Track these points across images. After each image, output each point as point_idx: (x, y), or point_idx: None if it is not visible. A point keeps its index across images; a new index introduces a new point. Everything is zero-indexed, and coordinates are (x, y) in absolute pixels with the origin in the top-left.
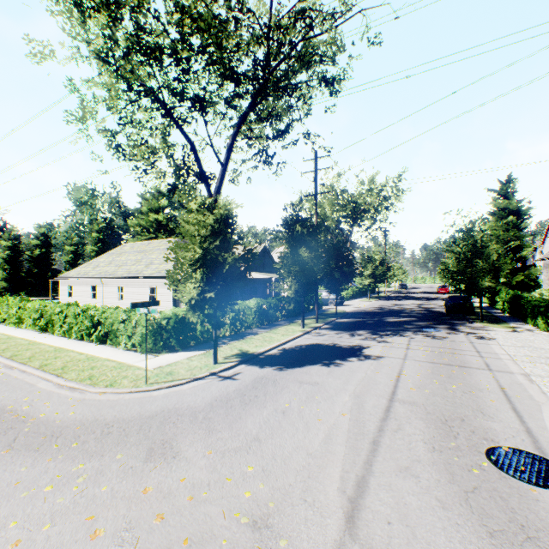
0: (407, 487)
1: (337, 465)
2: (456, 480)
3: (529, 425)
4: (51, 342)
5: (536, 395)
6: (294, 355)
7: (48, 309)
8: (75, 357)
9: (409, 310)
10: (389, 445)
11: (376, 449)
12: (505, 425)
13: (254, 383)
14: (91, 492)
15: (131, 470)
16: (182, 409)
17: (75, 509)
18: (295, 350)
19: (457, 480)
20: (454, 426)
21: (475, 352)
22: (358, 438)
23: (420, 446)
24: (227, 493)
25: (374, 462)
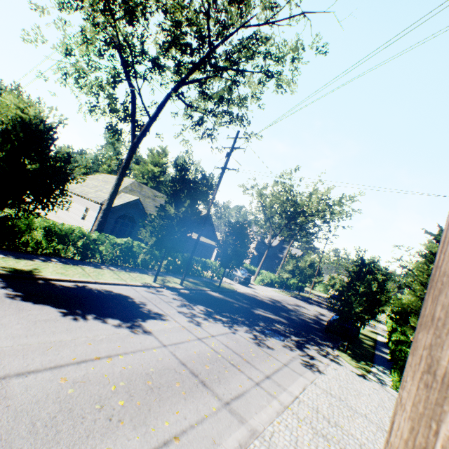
0: None
1: None
2: None
3: None
4: None
5: None
6: (71, 293)
7: None
8: None
9: (299, 313)
10: None
11: None
12: None
13: None
14: None
15: None
16: None
17: None
18: (88, 291)
19: None
20: None
21: (264, 376)
22: None
23: None
24: None
25: None
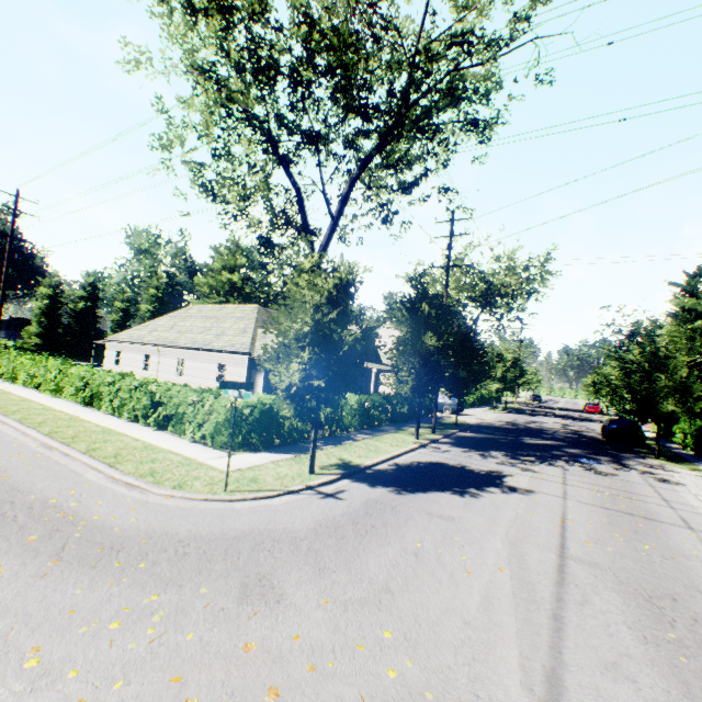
0: (624, 696)
1: (510, 645)
2: (695, 695)
3: None
4: (98, 420)
5: None
6: (412, 475)
7: (97, 377)
8: (130, 443)
9: (552, 430)
10: (577, 624)
11: (560, 629)
12: None
13: (366, 506)
14: (172, 639)
15: (223, 613)
16: (277, 532)
17: (153, 663)
18: (412, 468)
19: (697, 695)
20: (664, 608)
21: (661, 499)
22: (531, 608)
23: (624, 632)
24: (362, 668)
25: (563, 649)
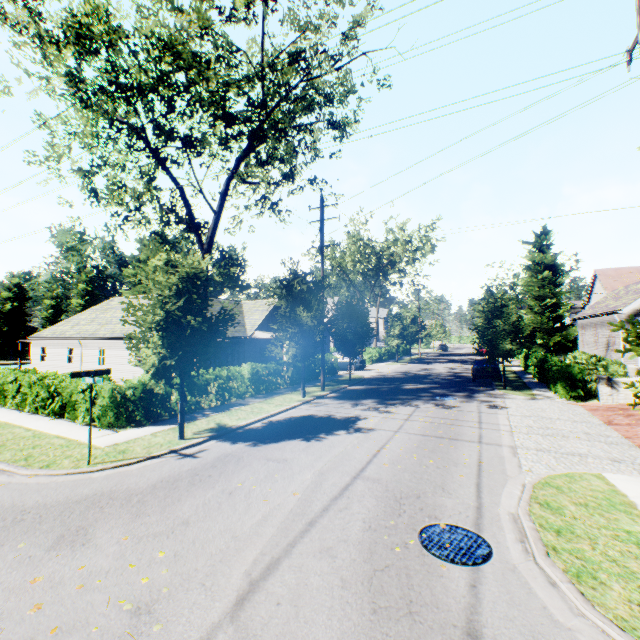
0: (318, 568)
1: (258, 547)
2: (373, 559)
3: (483, 501)
4: None
5: (511, 468)
6: (278, 429)
7: (0, 377)
8: (20, 434)
9: (435, 375)
10: (324, 525)
11: (308, 530)
12: (459, 502)
13: (216, 461)
14: None
15: (28, 559)
16: (118, 492)
17: None
18: (282, 423)
19: (374, 559)
20: (405, 504)
21: (477, 422)
22: (296, 519)
23: (357, 525)
24: (124, 580)
25: (298, 543)
